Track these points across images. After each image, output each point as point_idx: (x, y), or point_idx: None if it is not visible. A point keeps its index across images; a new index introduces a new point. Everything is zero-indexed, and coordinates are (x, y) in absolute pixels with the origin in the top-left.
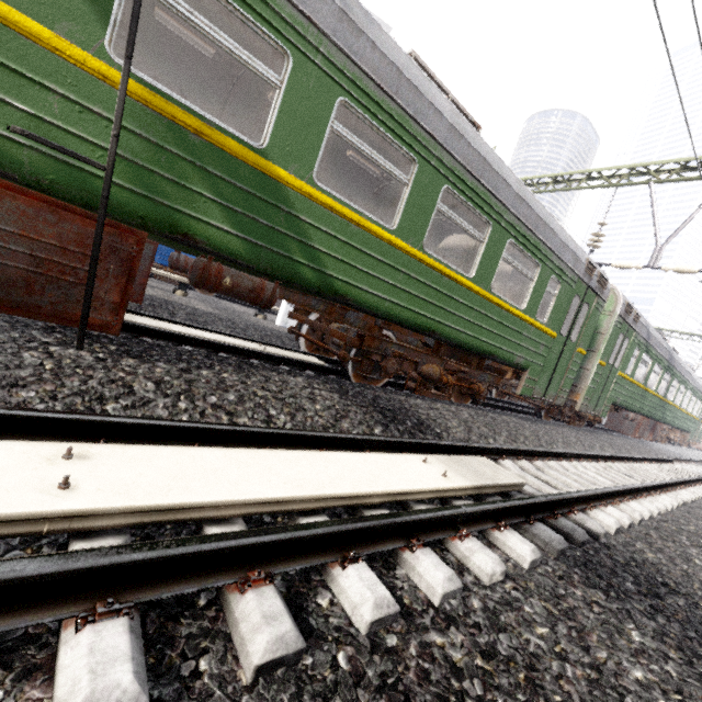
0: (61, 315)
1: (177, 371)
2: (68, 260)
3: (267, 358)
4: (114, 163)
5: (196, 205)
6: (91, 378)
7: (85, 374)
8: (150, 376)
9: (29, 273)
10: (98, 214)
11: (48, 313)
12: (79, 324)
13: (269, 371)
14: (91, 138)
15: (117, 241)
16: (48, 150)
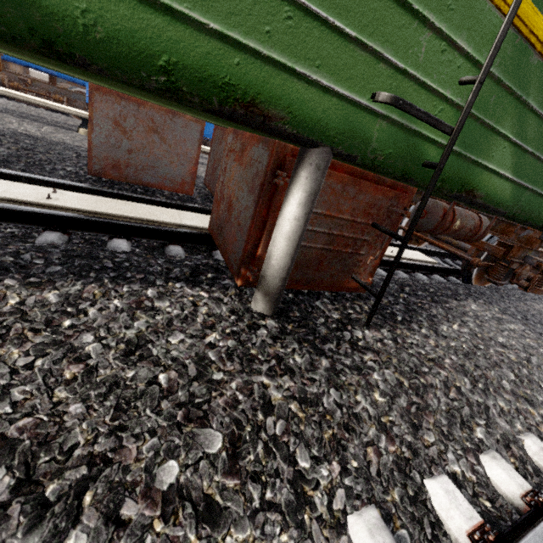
0: (334, 284)
1: (436, 336)
2: (352, 232)
3: (403, 265)
4: (446, 118)
5: (495, 153)
6: (433, 387)
7: (428, 384)
8: (450, 363)
9: (322, 251)
10: (426, 191)
11: (326, 284)
12: (373, 304)
13: (449, 299)
14: (439, 88)
15: (394, 204)
16: (396, 116)
